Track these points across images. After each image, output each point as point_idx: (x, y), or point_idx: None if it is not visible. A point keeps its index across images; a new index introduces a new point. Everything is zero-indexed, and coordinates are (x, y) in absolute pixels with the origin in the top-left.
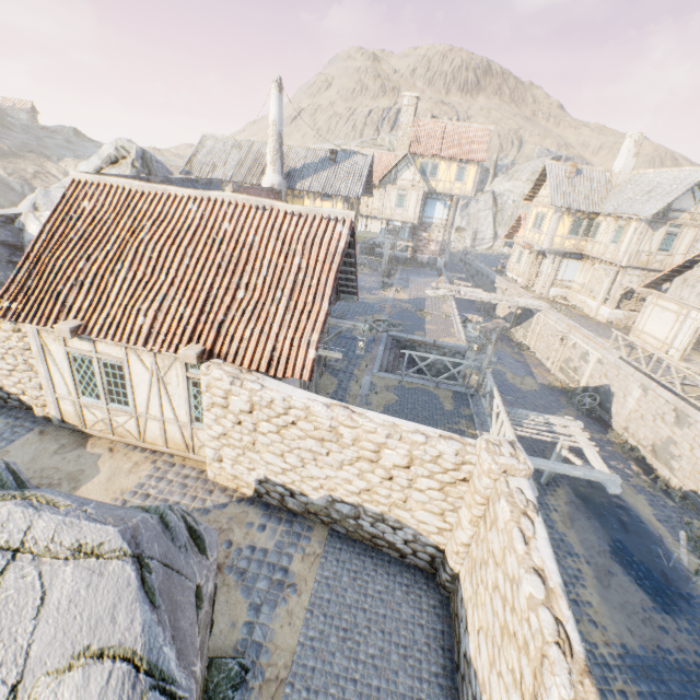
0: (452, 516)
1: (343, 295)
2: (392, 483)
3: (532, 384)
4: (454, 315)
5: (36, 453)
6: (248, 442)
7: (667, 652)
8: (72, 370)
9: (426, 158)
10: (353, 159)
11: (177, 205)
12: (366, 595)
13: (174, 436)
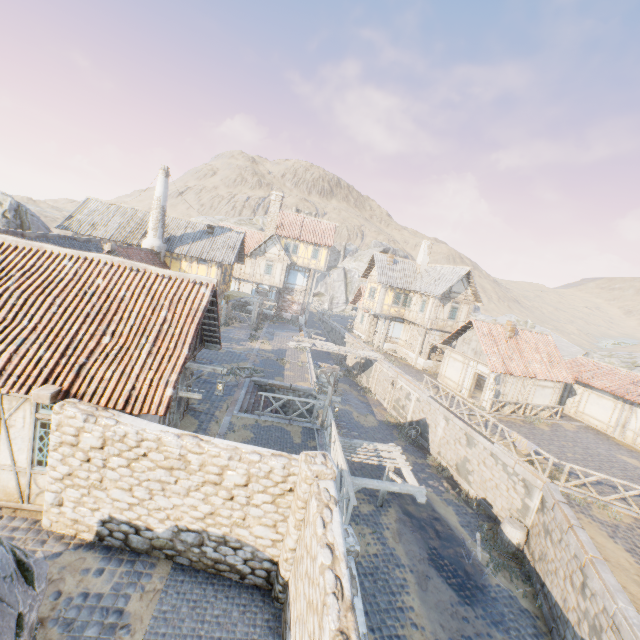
0: (283, 526)
1: (208, 344)
2: (233, 503)
3: (372, 421)
4: (309, 363)
5: None
6: (96, 479)
7: (469, 639)
8: None
9: (289, 239)
10: (228, 234)
11: (52, 260)
12: (204, 621)
13: (7, 485)
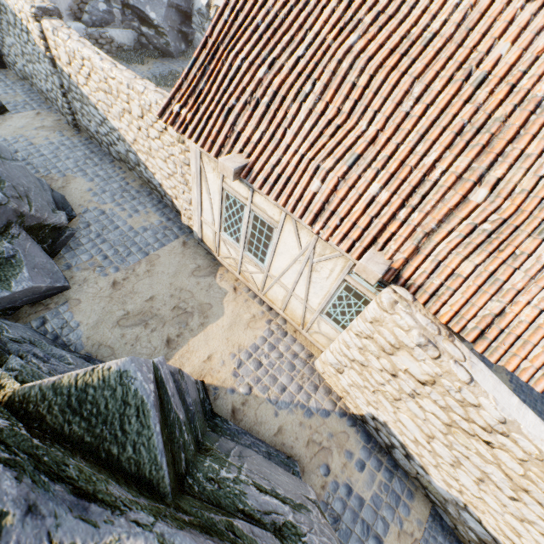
0: None
1: None
2: None
3: None
4: None
5: (178, 267)
6: (389, 393)
7: None
8: (221, 205)
9: None
10: None
11: None
12: None
13: (294, 309)
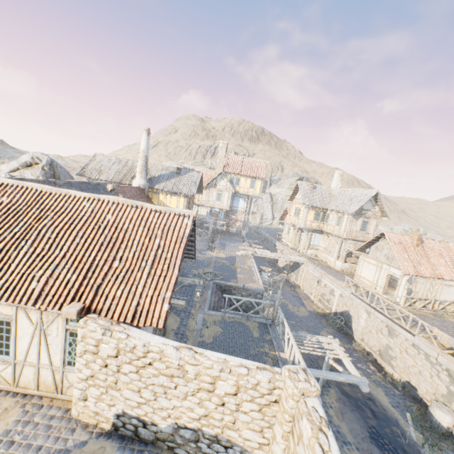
0: (268, 432)
1: (186, 259)
2: (224, 408)
3: (304, 311)
4: (254, 267)
5: None
6: (112, 381)
7: None
8: None
9: (233, 174)
10: (191, 173)
11: (75, 202)
12: None
13: (46, 379)
